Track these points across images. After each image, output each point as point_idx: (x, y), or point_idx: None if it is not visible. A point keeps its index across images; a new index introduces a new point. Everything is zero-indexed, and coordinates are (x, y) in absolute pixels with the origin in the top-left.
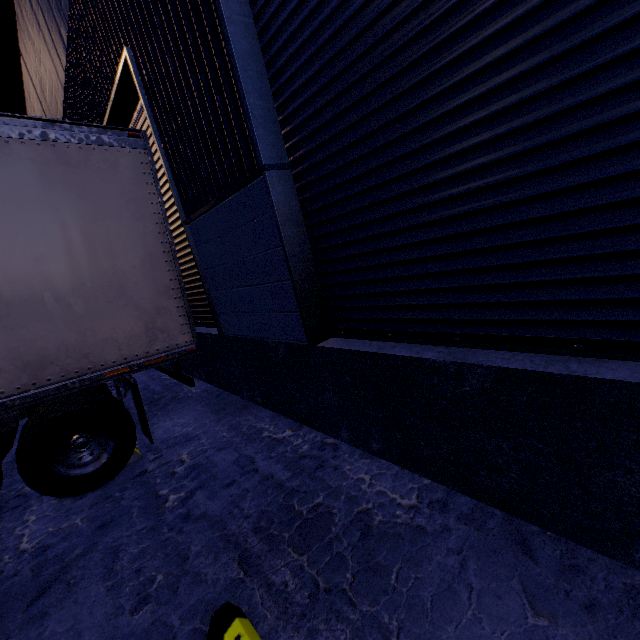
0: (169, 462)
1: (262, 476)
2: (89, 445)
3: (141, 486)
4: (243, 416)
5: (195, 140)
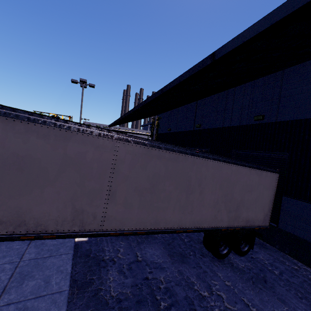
0: (258, 257)
1: (302, 279)
2: (243, 243)
3: (258, 262)
4: (268, 251)
5: (309, 187)
